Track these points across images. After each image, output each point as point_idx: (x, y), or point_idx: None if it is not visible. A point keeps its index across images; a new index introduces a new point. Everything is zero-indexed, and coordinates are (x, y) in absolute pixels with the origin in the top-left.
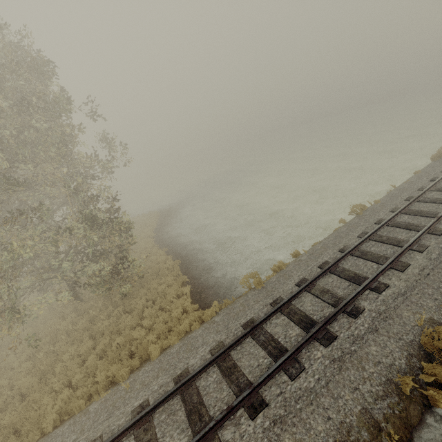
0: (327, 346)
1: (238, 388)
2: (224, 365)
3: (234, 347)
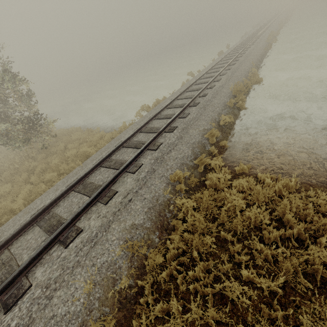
0: (196, 105)
1: (159, 130)
2: (146, 130)
3: (148, 124)
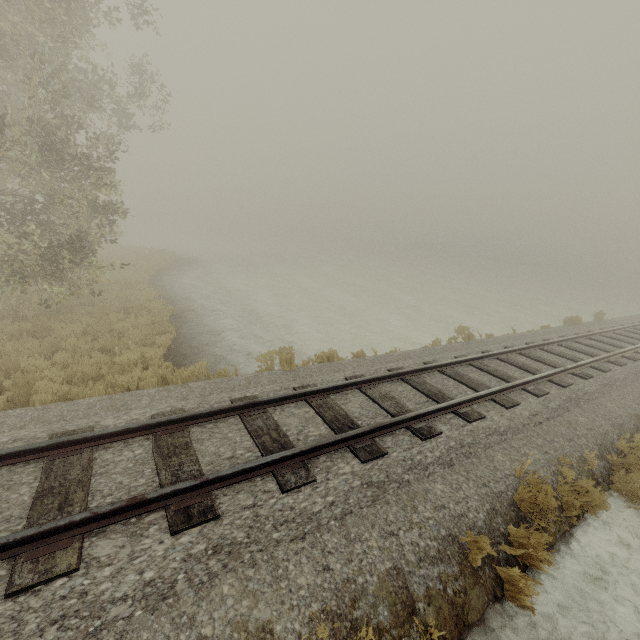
0: (365, 461)
1: (174, 478)
2: (168, 440)
3: (202, 421)
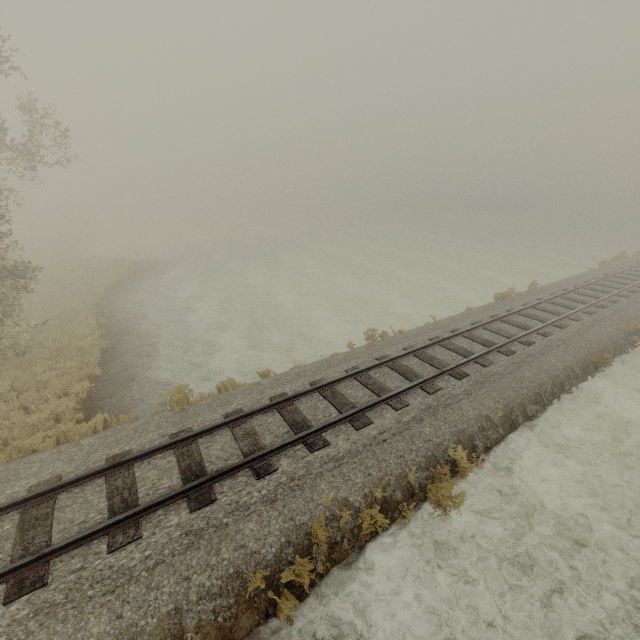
0: (192, 511)
1: (24, 552)
2: (33, 513)
3: (69, 487)
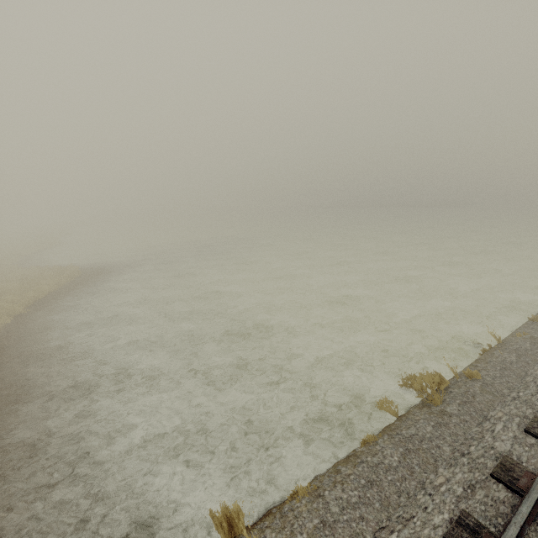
0: None
1: None
2: None
3: None
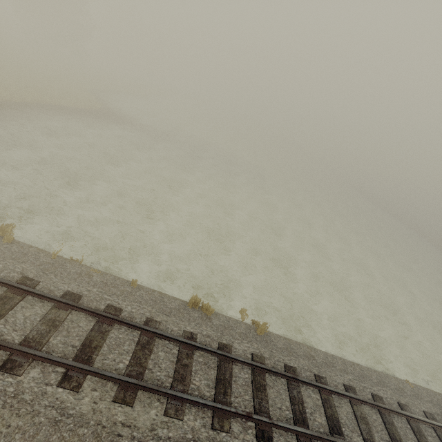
0: None
1: None
2: None
3: None
